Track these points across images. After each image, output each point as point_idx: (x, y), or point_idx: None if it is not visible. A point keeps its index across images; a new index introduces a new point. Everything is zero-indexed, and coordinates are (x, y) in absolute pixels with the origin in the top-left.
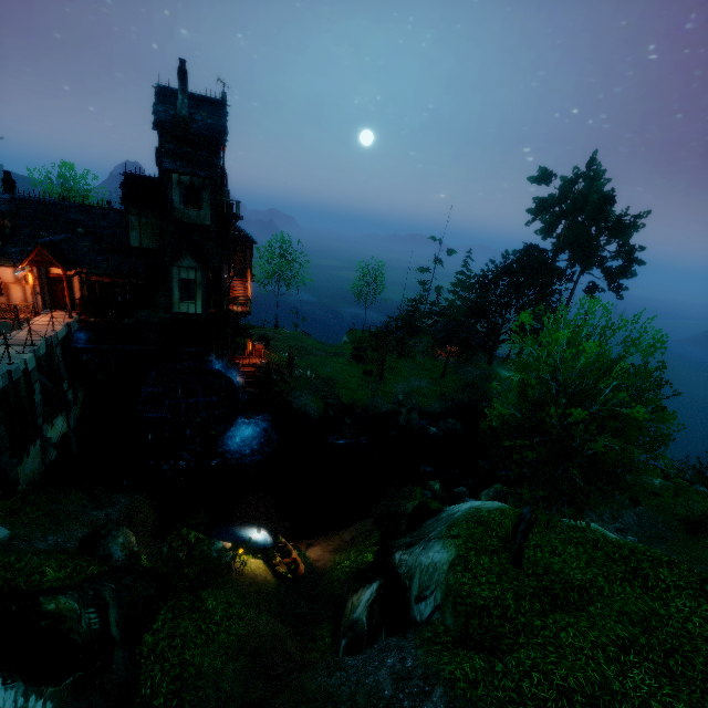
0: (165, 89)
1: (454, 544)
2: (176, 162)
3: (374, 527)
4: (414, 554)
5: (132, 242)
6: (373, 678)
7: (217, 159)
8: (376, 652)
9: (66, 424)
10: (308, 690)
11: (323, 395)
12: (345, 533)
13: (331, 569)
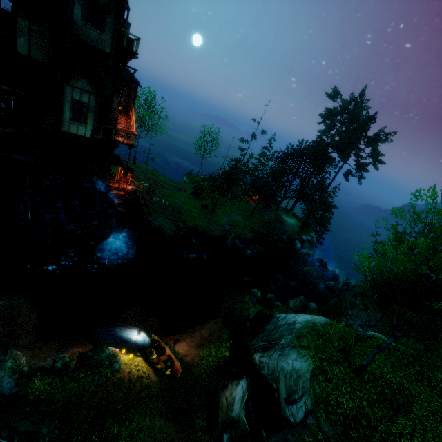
0: None
1: (308, 355)
2: None
3: (223, 325)
4: (273, 359)
5: (19, 48)
6: None
7: None
8: None
9: None
10: None
11: (174, 219)
12: (203, 331)
13: (198, 363)
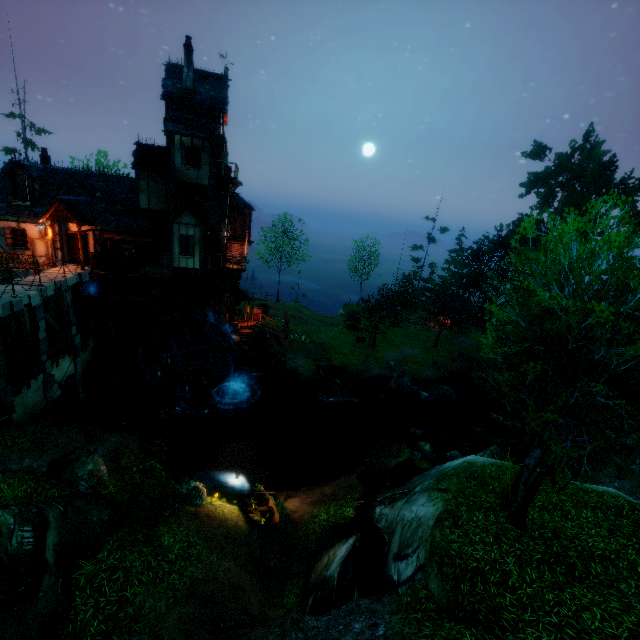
0: (174, 66)
1: (441, 498)
2: (178, 125)
3: (357, 482)
4: (396, 508)
5: (141, 205)
6: None
7: (216, 124)
8: (343, 613)
9: (74, 367)
10: None
11: (316, 358)
12: (327, 487)
13: (308, 521)
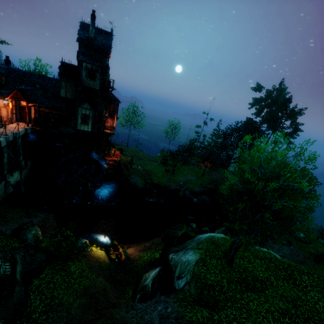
0: (84, 24)
1: (199, 252)
2: (85, 57)
3: (161, 241)
4: (179, 255)
5: (61, 94)
6: (149, 316)
7: (105, 59)
8: (153, 302)
9: (20, 176)
10: (114, 318)
11: (145, 178)
12: (147, 243)
13: (137, 259)
